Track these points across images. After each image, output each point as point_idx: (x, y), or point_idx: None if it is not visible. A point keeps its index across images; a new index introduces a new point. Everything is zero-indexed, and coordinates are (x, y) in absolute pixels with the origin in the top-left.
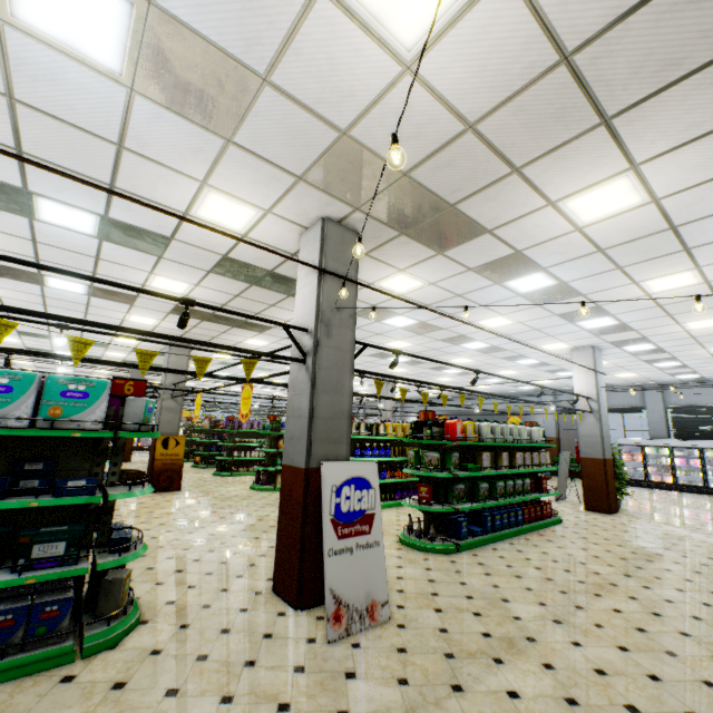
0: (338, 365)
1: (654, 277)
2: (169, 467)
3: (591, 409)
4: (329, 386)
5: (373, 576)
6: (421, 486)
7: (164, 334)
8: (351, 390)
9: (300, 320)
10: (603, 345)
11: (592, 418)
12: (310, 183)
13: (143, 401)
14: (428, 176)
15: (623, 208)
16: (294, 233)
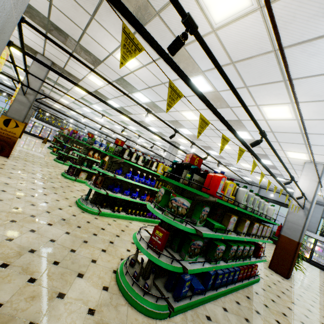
0: None
1: None
2: (4, 139)
3: (303, 206)
4: None
5: None
6: (158, 229)
7: None
8: None
9: None
10: None
11: (301, 212)
12: None
13: None
14: None
15: None
16: None
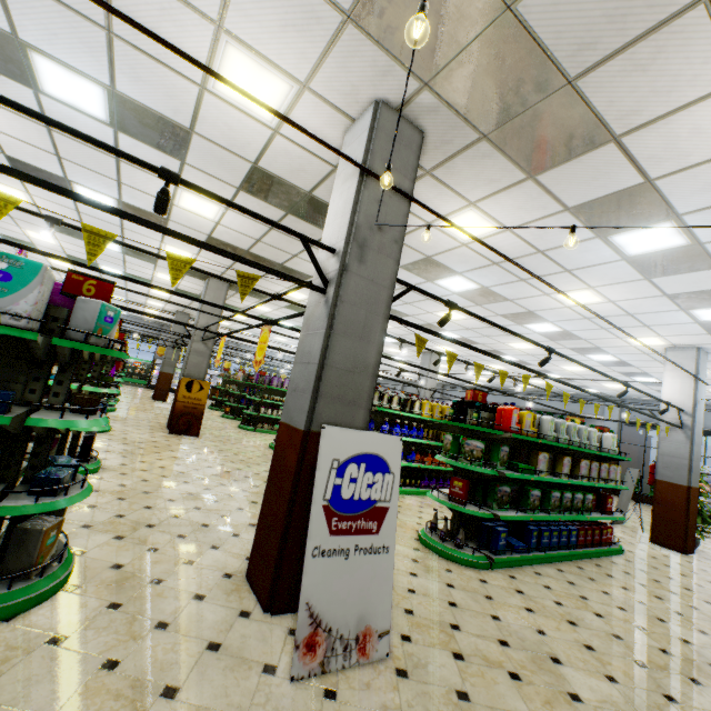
0: (368, 303)
1: None
2: (190, 411)
3: (681, 424)
4: (352, 327)
5: (373, 593)
6: (455, 479)
7: (128, 213)
8: (382, 339)
9: (328, 239)
10: None
11: (680, 435)
12: (362, 26)
13: (97, 304)
14: (546, 11)
15: None
16: (338, 129)
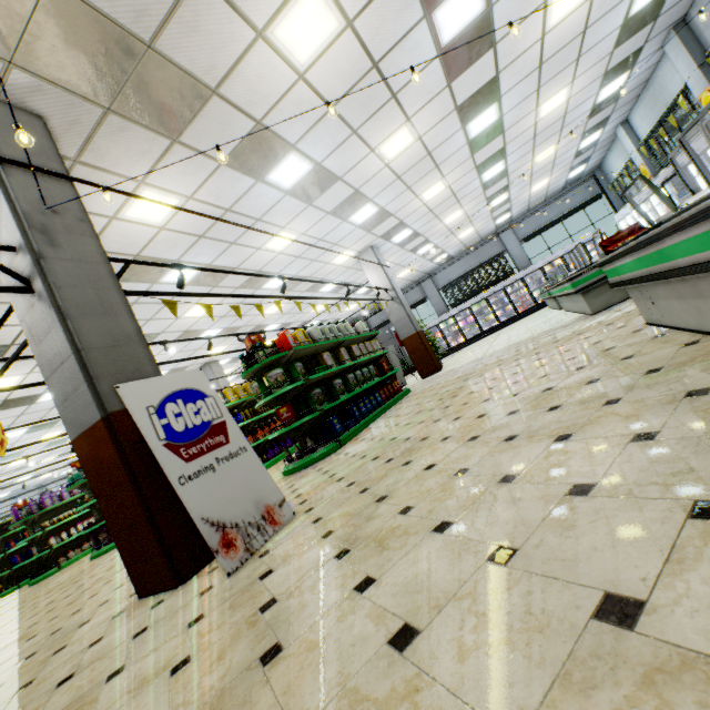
0: (91, 282)
1: (384, 140)
2: None
3: (392, 298)
4: (88, 308)
5: (255, 483)
6: (280, 409)
7: None
8: (129, 309)
9: None
10: (378, 243)
11: (395, 305)
12: None
13: None
14: None
15: (328, 39)
16: None
